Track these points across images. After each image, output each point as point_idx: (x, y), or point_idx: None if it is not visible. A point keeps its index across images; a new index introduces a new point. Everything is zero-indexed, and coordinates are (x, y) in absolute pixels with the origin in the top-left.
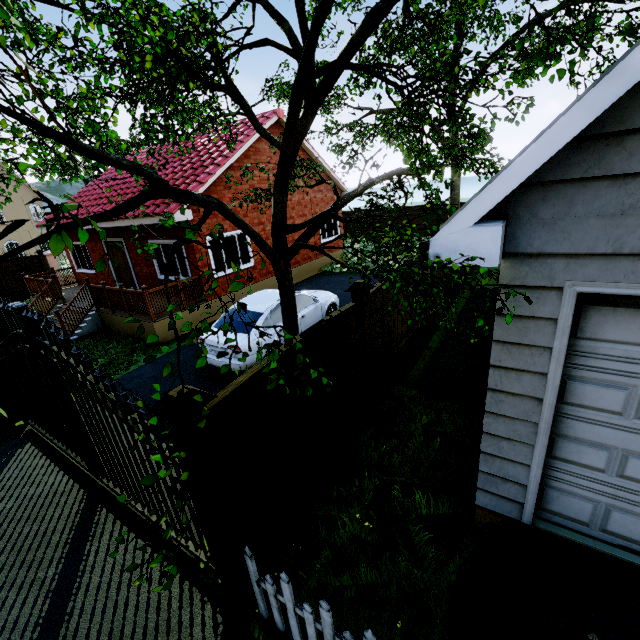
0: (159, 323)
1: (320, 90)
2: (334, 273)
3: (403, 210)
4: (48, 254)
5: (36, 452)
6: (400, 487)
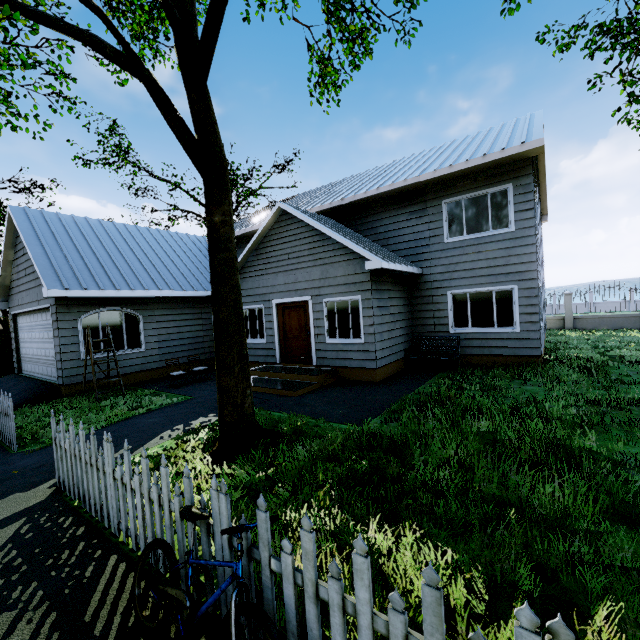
0: None
1: None
2: None
3: None
4: None
5: None
6: None
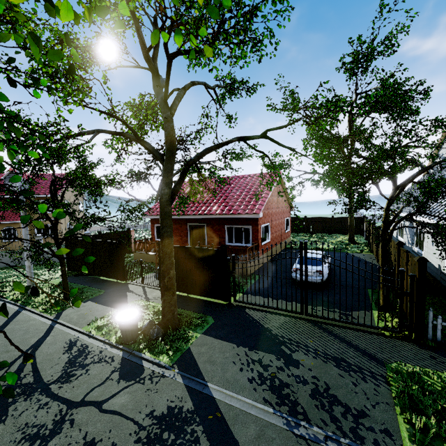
0: (249, 264)
1: (401, 186)
2: (294, 249)
3: (309, 219)
4: (132, 230)
5: (256, 311)
6: (434, 315)
